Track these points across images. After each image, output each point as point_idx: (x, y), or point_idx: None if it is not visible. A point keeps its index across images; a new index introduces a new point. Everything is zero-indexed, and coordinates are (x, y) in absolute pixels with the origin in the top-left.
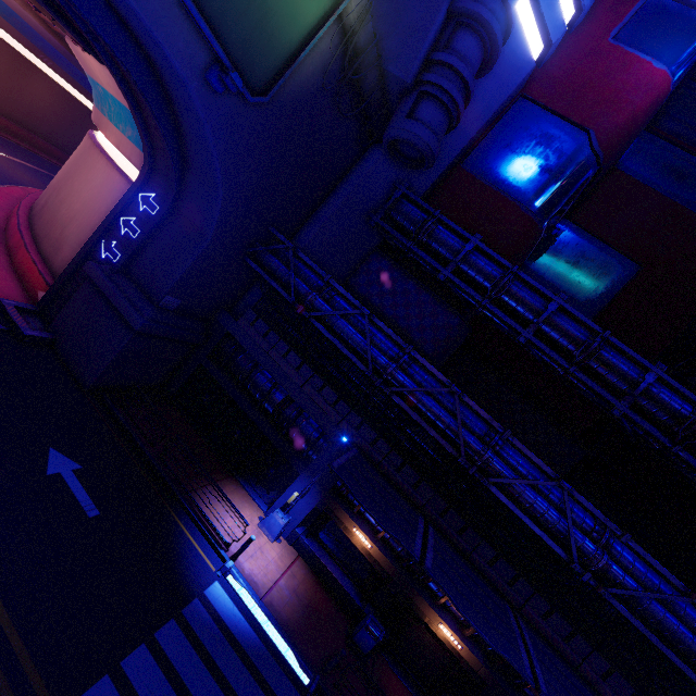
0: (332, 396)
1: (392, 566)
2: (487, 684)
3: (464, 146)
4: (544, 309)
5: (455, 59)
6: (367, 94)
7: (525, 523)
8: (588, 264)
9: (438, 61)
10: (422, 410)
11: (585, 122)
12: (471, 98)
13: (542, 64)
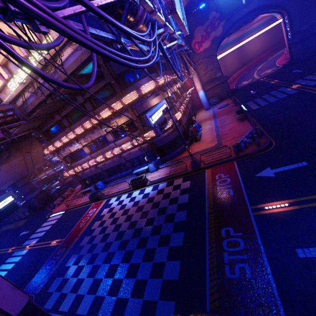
0: None
1: None
2: None
3: None
4: None
5: None
6: None
7: None
8: None
9: None
10: None
11: None
12: None
13: None
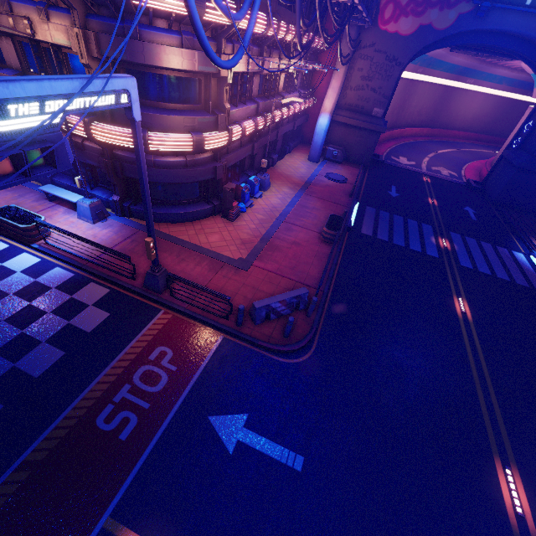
0: None
1: None
2: None
3: None
4: None
5: None
6: None
7: None
8: None
9: None
10: None
11: None
12: None
13: None
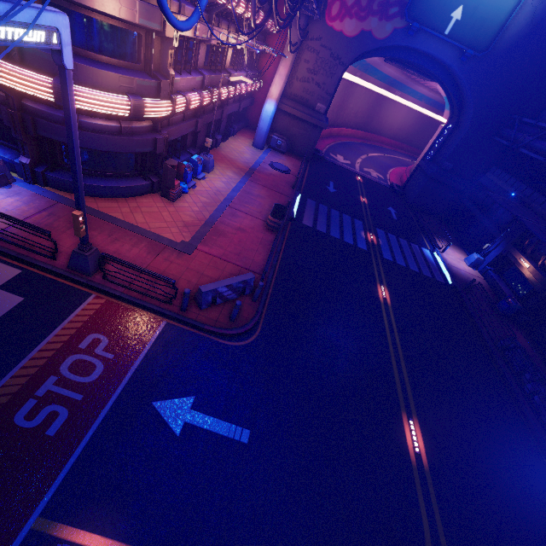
0: (529, 192)
1: (540, 276)
2: None
3: None
4: None
5: None
6: None
7: None
8: None
9: None
10: None
11: None
12: None
13: None
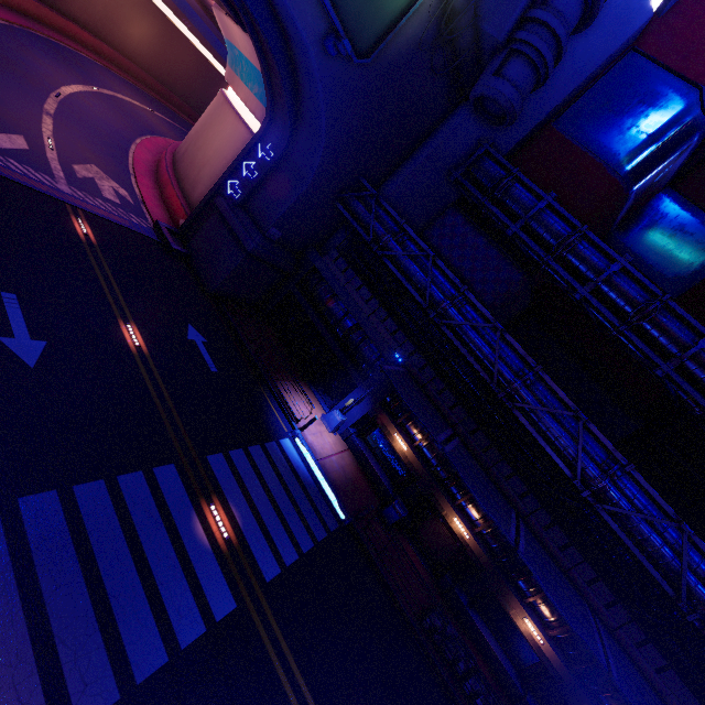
0: (392, 326)
1: (422, 467)
2: (486, 569)
3: (558, 104)
4: (606, 269)
5: (549, 16)
6: (461, 52)
7: (544, 451)
8: (686, 238)
9: (533, 18)
10: (466, 342)
11: (700, 78)
12: (563, 54)
13: (662, 13)
